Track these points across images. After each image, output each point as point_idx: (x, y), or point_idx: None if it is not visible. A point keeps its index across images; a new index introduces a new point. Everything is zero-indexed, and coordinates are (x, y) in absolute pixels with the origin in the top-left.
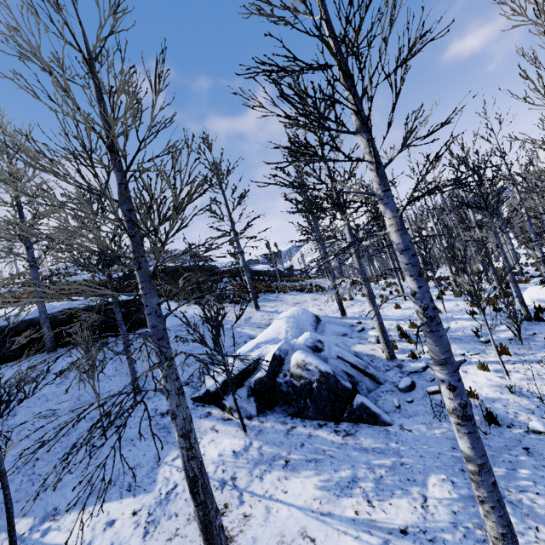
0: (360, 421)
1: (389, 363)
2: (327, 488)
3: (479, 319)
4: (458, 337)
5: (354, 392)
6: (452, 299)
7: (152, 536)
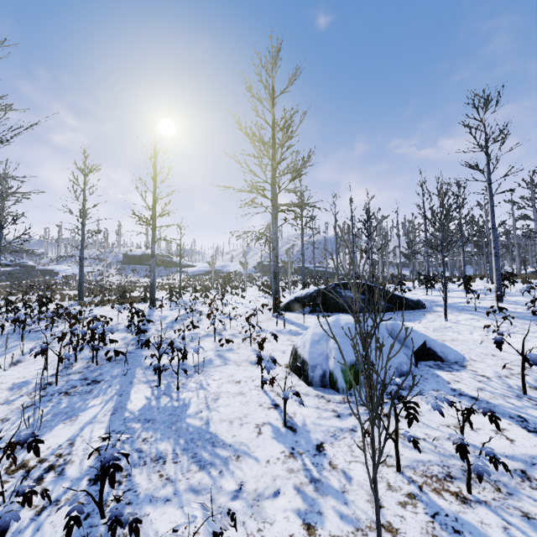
0: None
1: None
2: None
3: None
4: None
5: None
6: None
7: None
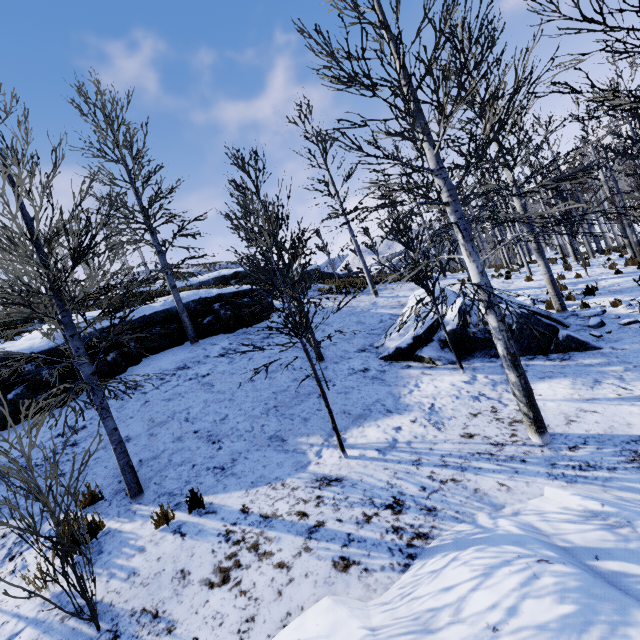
0: (569, 351)
1: (561, 314)
2: (576, 388)
3: (628, 276)
4: (617, 290)
5: (557, 328)
6: (582, 269)
7: (447, 429)
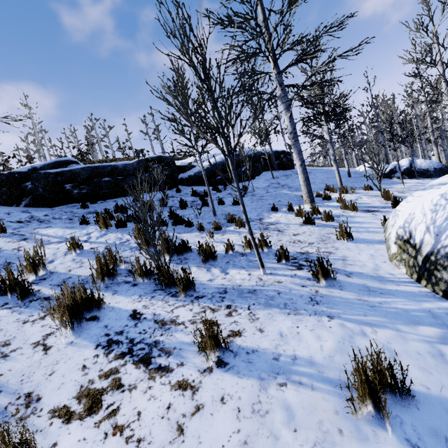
0: None
1: None
2: None
3: None
4: None
5: None
6: None
7: None
